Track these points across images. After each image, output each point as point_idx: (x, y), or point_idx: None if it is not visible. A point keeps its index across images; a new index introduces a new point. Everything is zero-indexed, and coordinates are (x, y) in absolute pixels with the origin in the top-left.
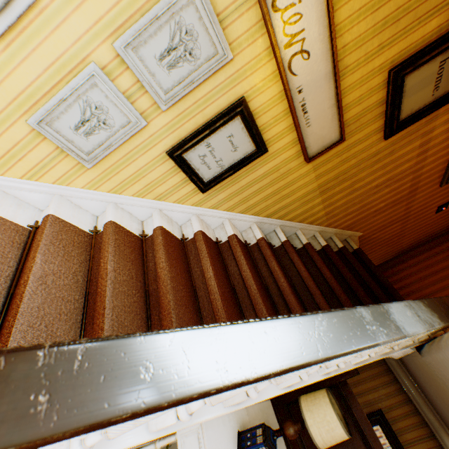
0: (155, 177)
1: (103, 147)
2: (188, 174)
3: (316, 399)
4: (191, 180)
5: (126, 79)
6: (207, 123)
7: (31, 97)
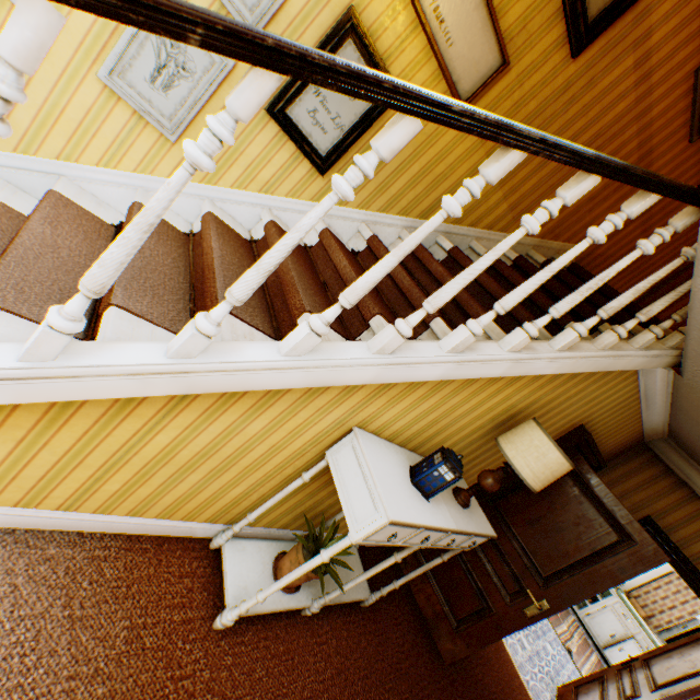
0: (256, 154)
1: (186, 107)
2: (298, 144)
3: (517, 429)
4: (303, 154)
5: None
6: None
7: (98, 39)
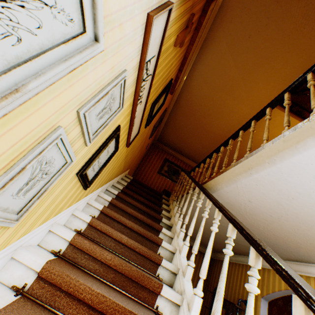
0: (62, 197)
1: (37, 196)
2: (84, 182)
3: None
4: (84, 185)
5: (74, 132)
6: (103, 144)
7: None
